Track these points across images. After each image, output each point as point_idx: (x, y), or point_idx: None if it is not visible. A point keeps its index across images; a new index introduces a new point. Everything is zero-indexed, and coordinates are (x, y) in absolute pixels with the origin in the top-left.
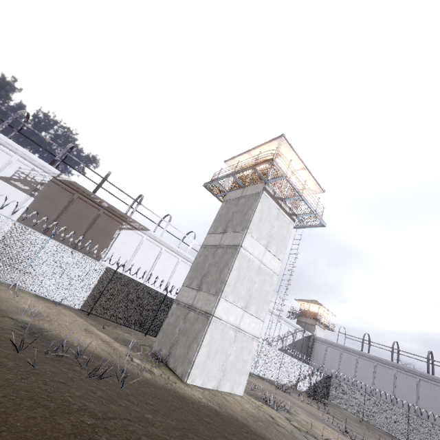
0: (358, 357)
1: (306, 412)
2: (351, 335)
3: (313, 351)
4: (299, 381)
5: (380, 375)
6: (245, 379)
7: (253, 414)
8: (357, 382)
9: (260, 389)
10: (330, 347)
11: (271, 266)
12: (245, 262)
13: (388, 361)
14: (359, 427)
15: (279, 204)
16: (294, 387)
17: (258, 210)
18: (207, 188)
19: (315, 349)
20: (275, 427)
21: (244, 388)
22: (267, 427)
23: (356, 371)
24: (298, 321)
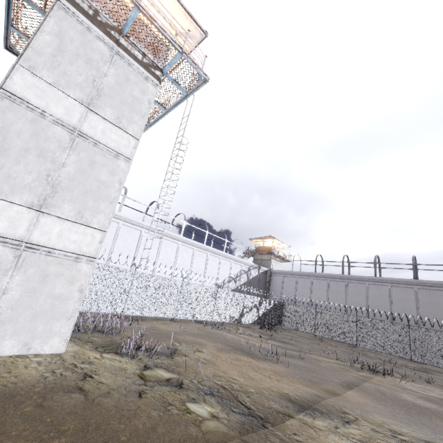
0: (312, 279)
1: (223, 346)
2: (305, 260)
3: (271, 285)
4: (243, 314)
5: (333, 290)
6: (65, 325)
7: (13, 385)
8: (307, 301)
9: (159, 334)
10: (286, 277)
11: (108, 141)
12: (22, 123)
13: (340, 275)
14: (310, 343)
15: (113, 38)
16: (238, 322)
17: (48, 30)
18: (16, 53)
19: (272, 283)
20: (44, 401)
21: (66, 341)
22: (1, 411)
23: (311, 293)
24: (255, 260)
